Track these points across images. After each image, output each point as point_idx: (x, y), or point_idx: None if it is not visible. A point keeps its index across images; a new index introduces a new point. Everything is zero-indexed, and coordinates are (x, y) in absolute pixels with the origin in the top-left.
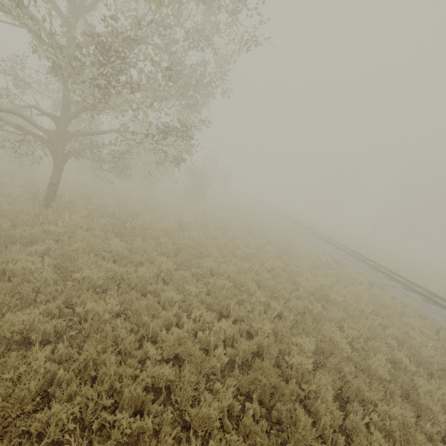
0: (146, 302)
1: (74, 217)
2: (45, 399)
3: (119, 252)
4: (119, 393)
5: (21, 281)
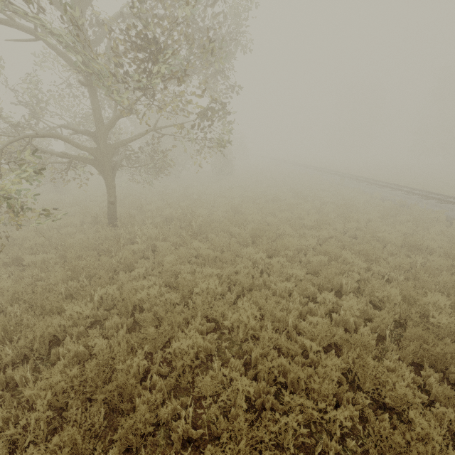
0: (274, 299)
1: (146, 231)
2: (250, 410)
3: (209, 255)
4: (311, 391)
5: (149, 307)
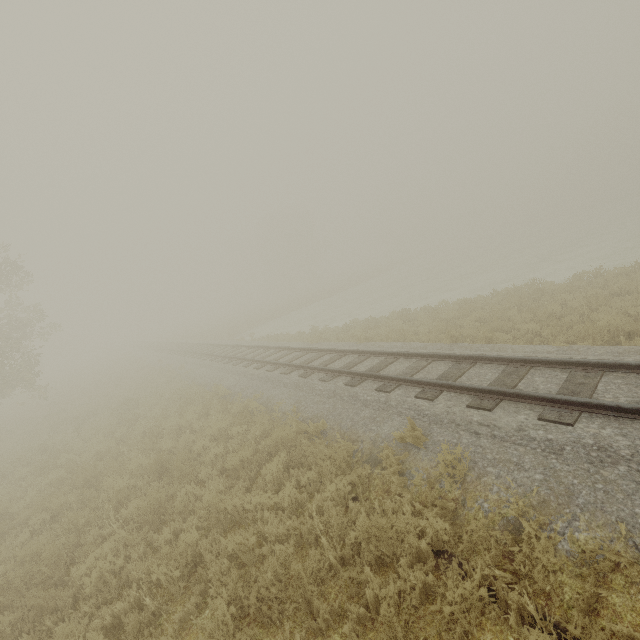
0: None
1: None
2: None
3: None
4: None
5: None
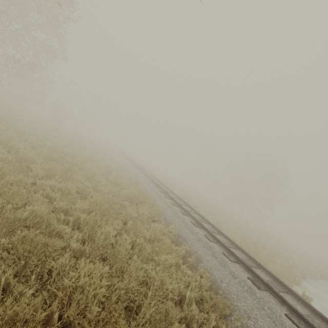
0: None
1: None
2: None
3: None
4: None
5: None
